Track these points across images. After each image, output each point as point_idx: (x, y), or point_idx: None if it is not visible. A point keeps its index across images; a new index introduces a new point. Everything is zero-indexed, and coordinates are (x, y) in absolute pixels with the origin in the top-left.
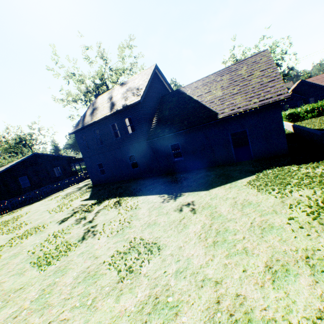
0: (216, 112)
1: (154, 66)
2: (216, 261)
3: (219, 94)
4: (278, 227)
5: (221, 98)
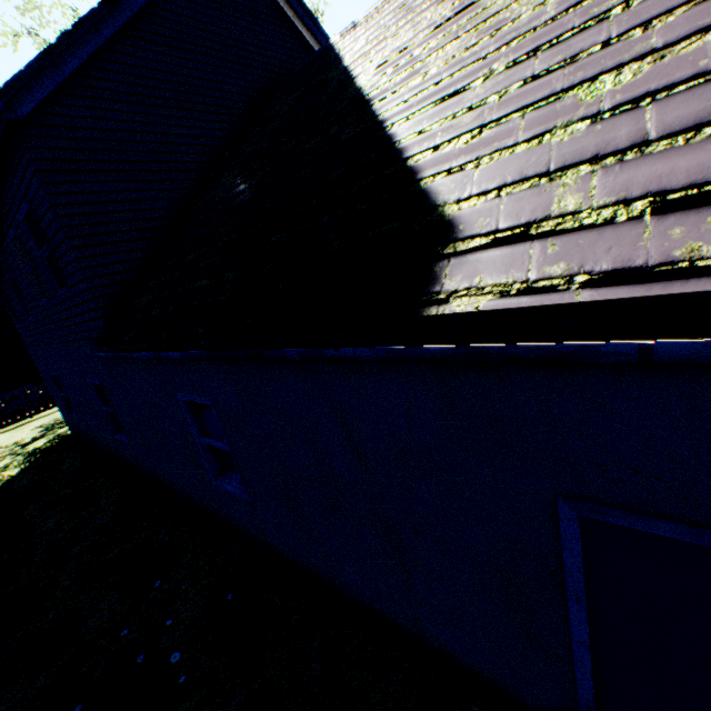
0: (447, 205)
1: None
2: None
3: (542, 3)
4: None
5: (553, 38)
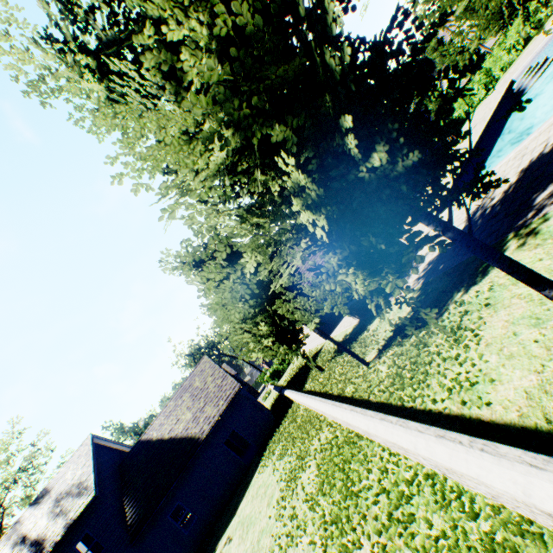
0: (197, 434)
1: (90, 437)
2: (250, 536)
3: (190, 415)
4: (271, 481)
5: (195, 418)
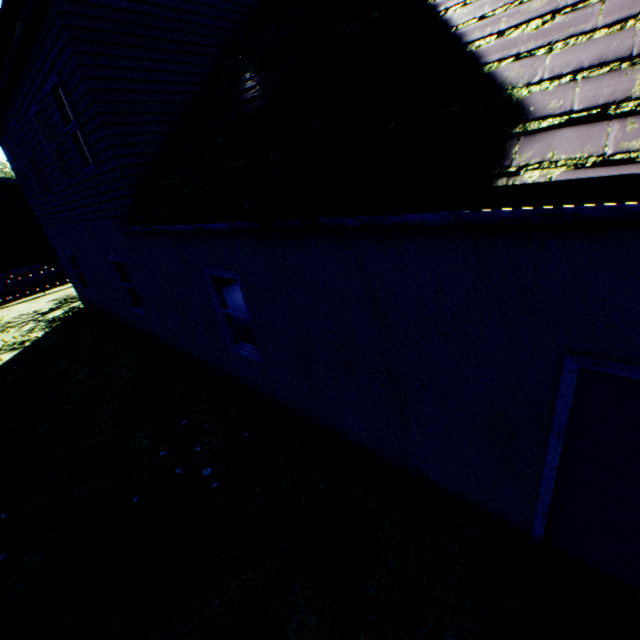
0: (516, 89)
1: None
2: None
3: None
4: None
5: None
